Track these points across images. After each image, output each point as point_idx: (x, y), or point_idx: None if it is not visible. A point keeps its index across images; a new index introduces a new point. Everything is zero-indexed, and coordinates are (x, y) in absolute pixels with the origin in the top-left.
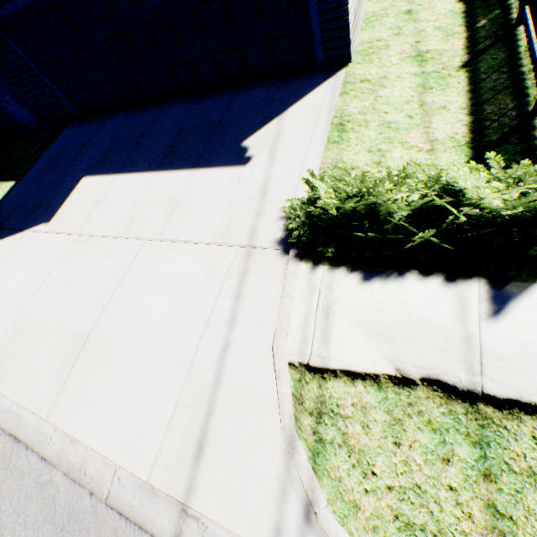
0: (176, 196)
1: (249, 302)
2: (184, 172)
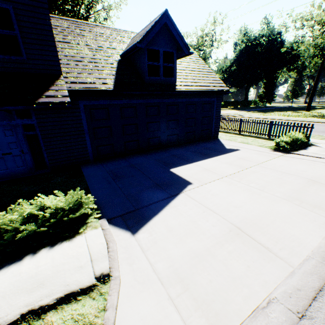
0: (237, 158)
1: (305, 158)
2: (224, 155)
